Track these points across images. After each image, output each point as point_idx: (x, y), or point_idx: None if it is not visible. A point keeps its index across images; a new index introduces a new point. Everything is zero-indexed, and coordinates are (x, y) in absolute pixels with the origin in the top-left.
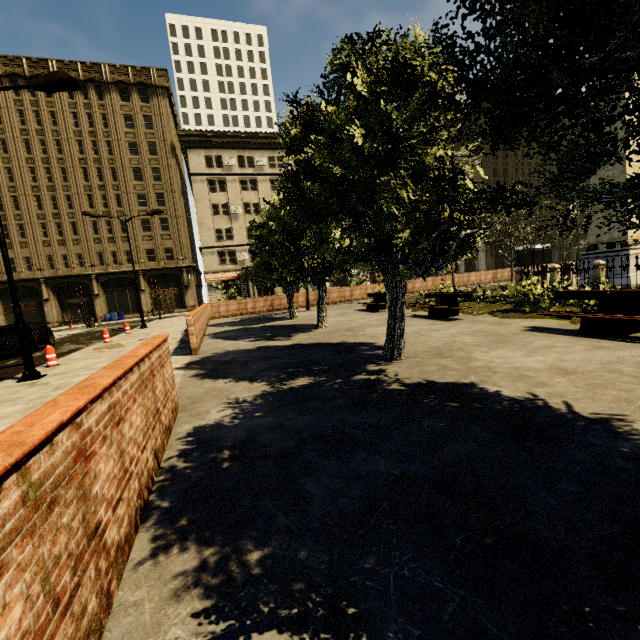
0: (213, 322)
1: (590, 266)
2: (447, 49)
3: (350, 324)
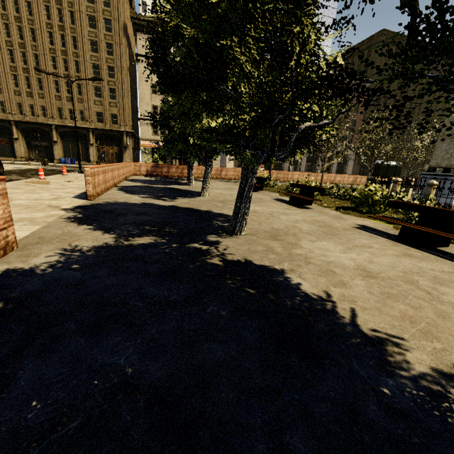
0: (132, 177)
1: (426, 184)
2: None
3: (227, 197)
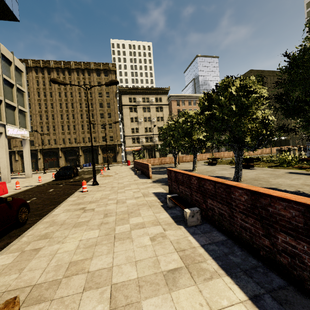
0: None
1: None
2: (274, 96)
3: (206, 170)
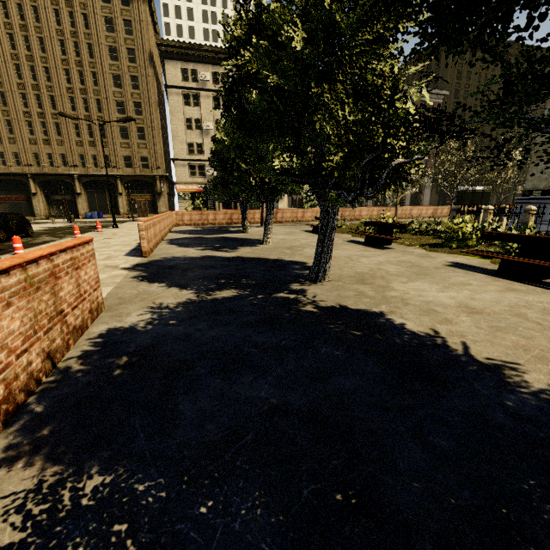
0: (176, 229)
1: (522, 211)
2: None
3: (293, 243)
